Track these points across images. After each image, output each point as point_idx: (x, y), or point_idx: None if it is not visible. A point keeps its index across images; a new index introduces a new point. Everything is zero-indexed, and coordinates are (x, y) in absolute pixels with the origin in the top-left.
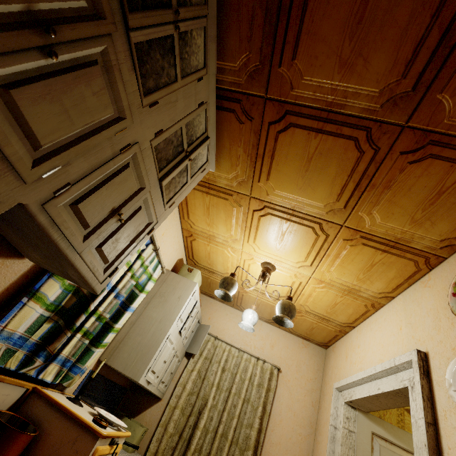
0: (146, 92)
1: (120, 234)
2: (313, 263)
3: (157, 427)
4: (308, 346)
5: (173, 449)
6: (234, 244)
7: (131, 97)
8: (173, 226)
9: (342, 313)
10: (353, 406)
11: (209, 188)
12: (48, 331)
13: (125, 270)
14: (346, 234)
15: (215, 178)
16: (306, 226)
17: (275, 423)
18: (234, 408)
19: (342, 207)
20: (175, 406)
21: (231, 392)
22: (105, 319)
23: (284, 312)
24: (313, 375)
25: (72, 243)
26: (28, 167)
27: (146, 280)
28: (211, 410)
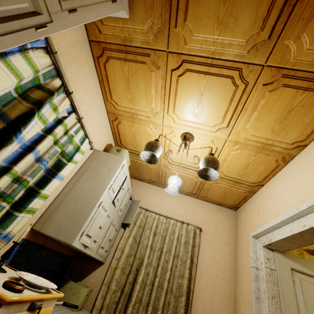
0: None
1: None
2: (230, 123)
3: (101, 286)
4: (221, 210)
5: (116, 303)
6: (155, 119)
7: None
8: (98, 107)
9: (253, 173)
10: (271, 248)
11: (126, 52)
12: None
13: (42, 128)
14: (267, 77)
15: (130, 35)
16: (224, 77)
17: (201, 272)
18: (166, 263)
19: (266, 38)
20: (116, 267)
21: (163, 251)
22: (25, 182)
23: (209, 164)
24: (228, 231)
25: None
26: None
27: (73, 150)
28: (147, 267)
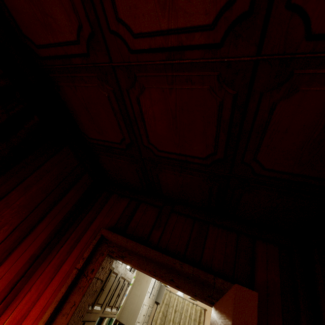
0: None
1: (119, 297)
2: None
3: None
4: None
5: None
6: None
7: (119, 268)
8: None
9: None
10: None
11: None
12: (98, 321)
13: None
14: None
15: None
16: None
17: None
18: None
19: None
20: None
21: (180, 324)
22: None
23: None
24: None
25: (108, 314)
26: (100, 310)
27: None
28: None
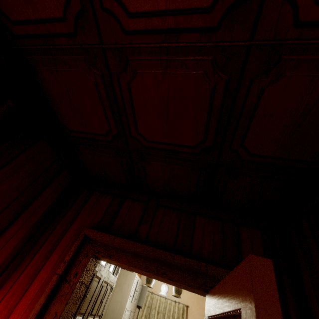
0: (105, 263)
1: (102, 304)
2: None
3: None
4: None
5: None
6: None
7: (102, 271)
8: None
9: None
10: None
11: None
12: None
13: None
14: None
15: None
16: None
17: None
18: None
19: None
20: None
21: None
22: None
23: (176, 292)
24: None
25: None
26: None
27: None
28: None
